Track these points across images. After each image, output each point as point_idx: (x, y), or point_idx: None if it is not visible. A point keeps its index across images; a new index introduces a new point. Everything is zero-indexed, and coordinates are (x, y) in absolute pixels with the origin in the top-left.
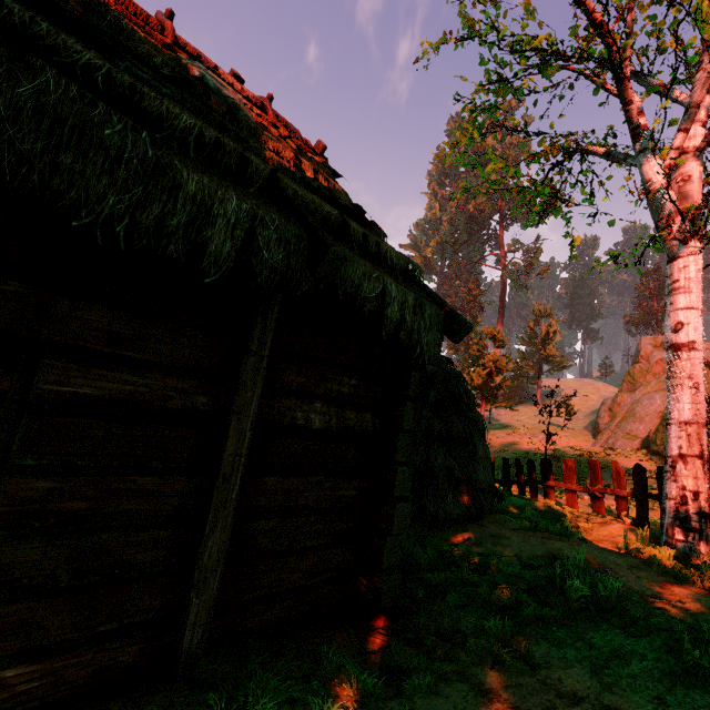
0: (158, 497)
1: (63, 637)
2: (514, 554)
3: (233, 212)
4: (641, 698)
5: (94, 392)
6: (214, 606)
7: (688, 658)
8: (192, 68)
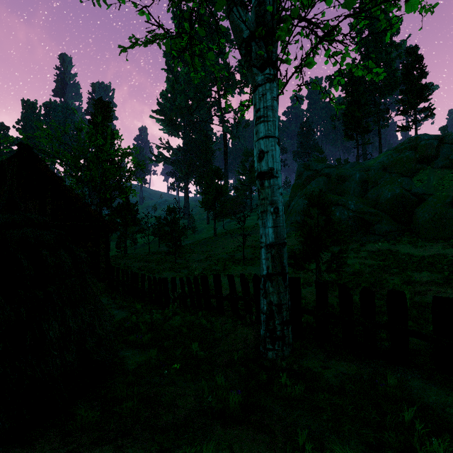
0: None
1: None
2: None
3: None
4: None
5: None
6: None
7: None
8: None
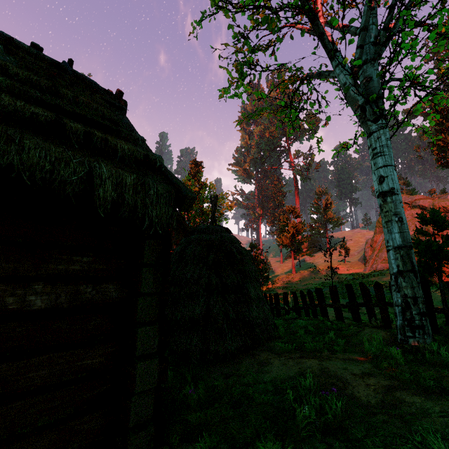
0: None
1: None
2: (271, 379)
3: None
4: None
5: None
6: None
7: None
8: None
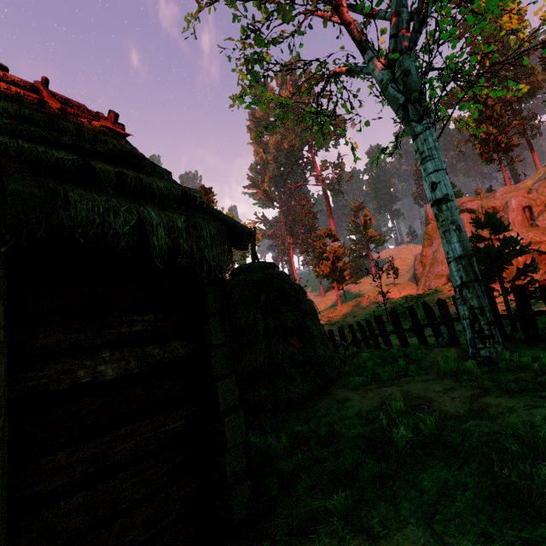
0: None
1: None
2: (355, 413)
3: None
4: (469, 540)
5: None
6: None
7: (499, 478)
8: None
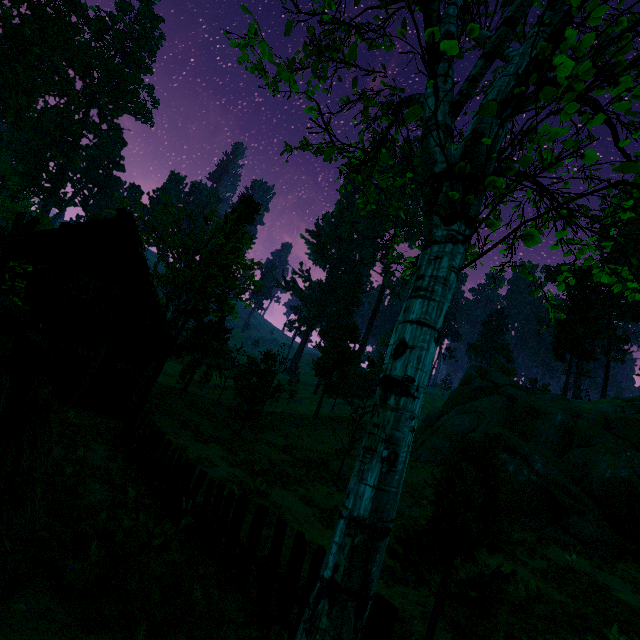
0: None
1: None
2: None
3: None
4: None
5: None
6: None
7: None
8: None
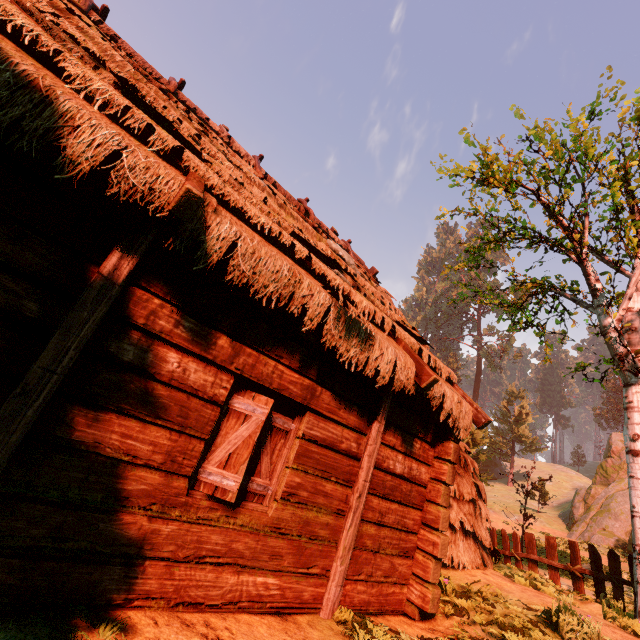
0: (331, 498)
1: (289, 569)
2: (516, 598)
3: (390, 353)
4: None
5: (319, 435)
6: (345, 575)
7: None
8: (338, 251)
